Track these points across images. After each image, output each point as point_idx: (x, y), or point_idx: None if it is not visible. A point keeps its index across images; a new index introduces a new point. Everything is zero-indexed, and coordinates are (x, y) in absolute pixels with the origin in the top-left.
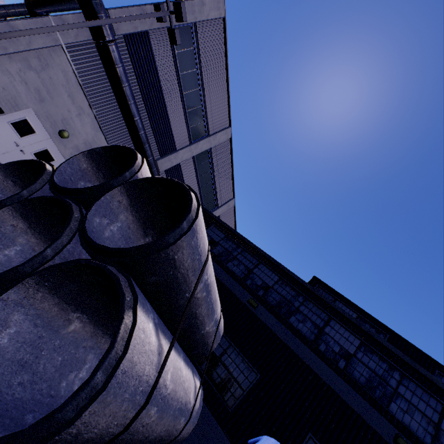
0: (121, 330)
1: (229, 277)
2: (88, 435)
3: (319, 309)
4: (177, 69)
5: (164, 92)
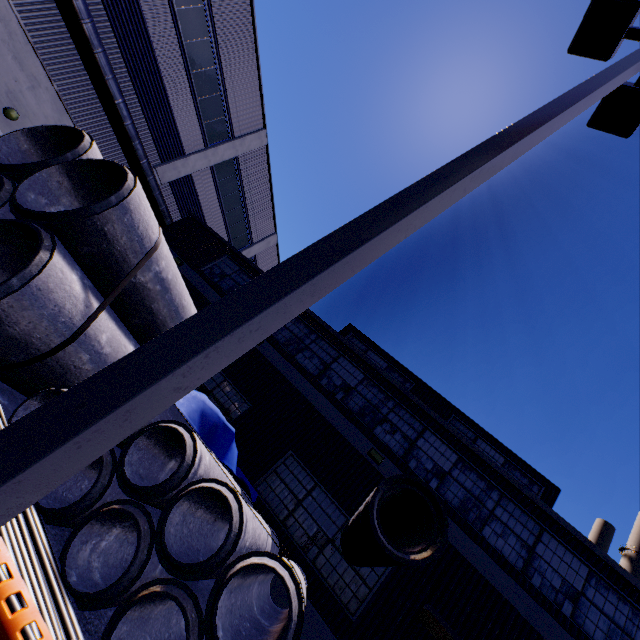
0: (36, 259)
1: None
2: (11, 331)
3: (331, 346)
4: (180, 35)
5: (161, 67)
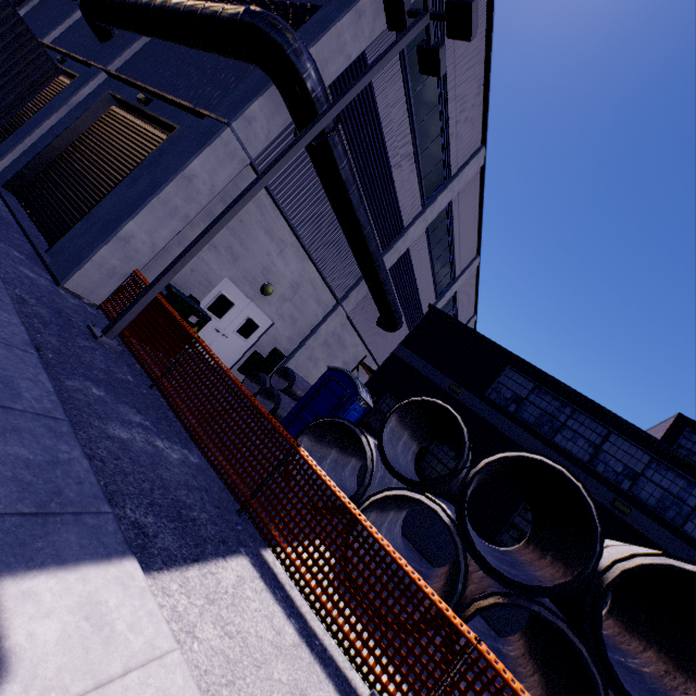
0: None
1: (568, 463)
2: None
3: None
4: (408, 91)
5: (387, 146)
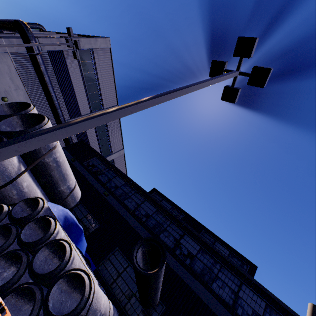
0: None
1: (97, 182)
2: None
3: (141, 196)
4: (82, 71)
5: (73, 82)
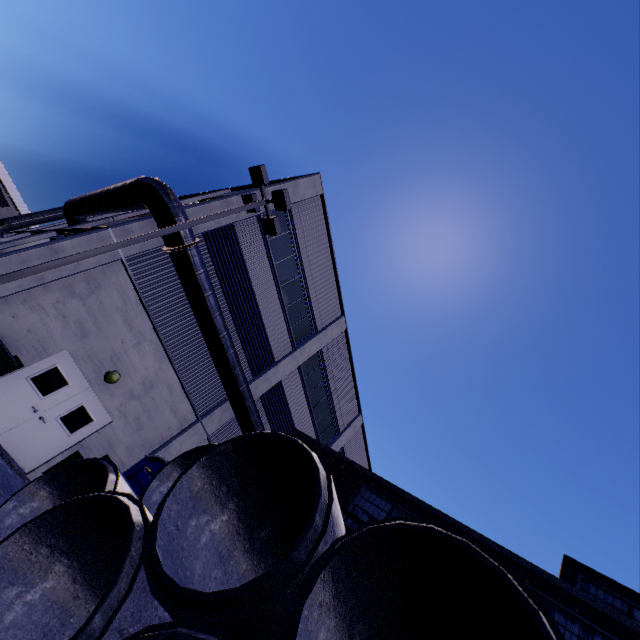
0: None
1: None
2: None
3: None
4: (271, 259)
5: (255, 290)
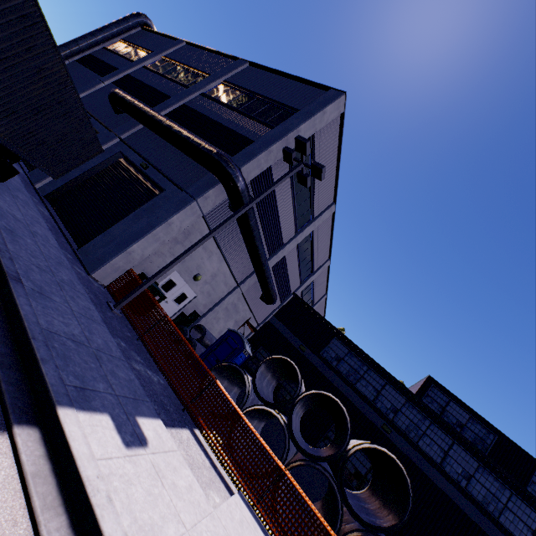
0: None
1: (361, 400)
2: None
3: (443, 433)
4: (292, 179)
5: (278, 204)
